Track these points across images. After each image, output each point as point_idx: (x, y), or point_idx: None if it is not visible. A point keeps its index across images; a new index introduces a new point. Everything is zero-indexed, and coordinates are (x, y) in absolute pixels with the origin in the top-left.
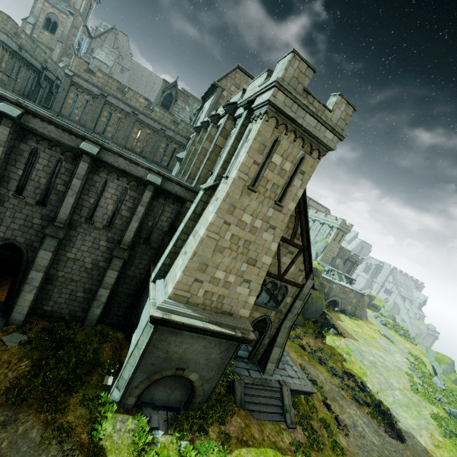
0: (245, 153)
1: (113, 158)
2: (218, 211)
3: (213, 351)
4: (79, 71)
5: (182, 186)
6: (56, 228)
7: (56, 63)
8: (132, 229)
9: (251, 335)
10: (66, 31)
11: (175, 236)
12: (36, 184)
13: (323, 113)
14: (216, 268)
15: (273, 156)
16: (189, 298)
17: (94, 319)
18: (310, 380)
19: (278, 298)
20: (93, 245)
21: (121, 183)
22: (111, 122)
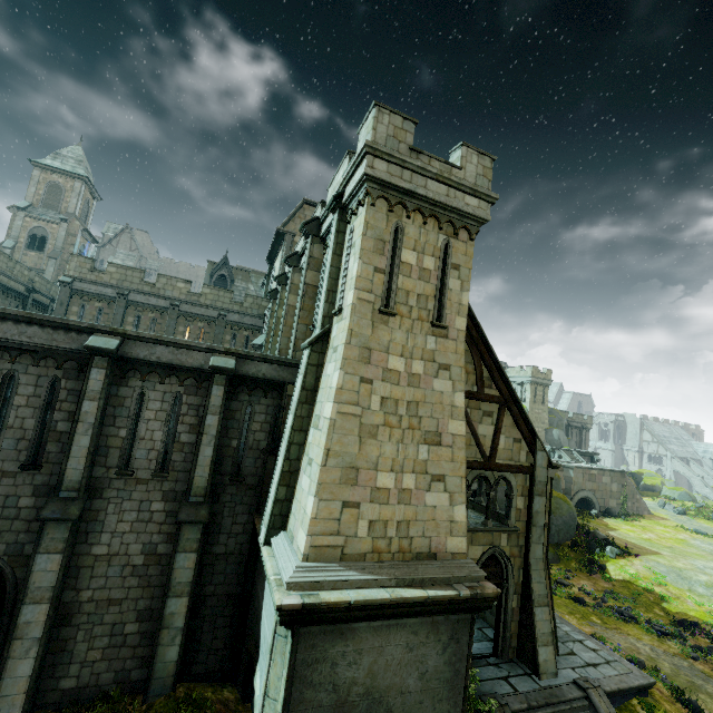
0: (357, 260)
1: (147, 349)
2: (344, 363)
3: (427, 652)
4: (81, 274)
5: (272, 362)
6: (64, 501)
7: (48, 281)
8: (205, 461)
9: (488, 586)
10: (59, 242)
11: (283, 443)
12: (17, 433)
13: (451, 173)
14: (375, 470)
15: (402, 254)
16: (344, 546)
17: (168, 674)
18: (628, 660)
19: (497, 510)
20: (140, 515)
21: (169, 387)
22: (142, 328)
